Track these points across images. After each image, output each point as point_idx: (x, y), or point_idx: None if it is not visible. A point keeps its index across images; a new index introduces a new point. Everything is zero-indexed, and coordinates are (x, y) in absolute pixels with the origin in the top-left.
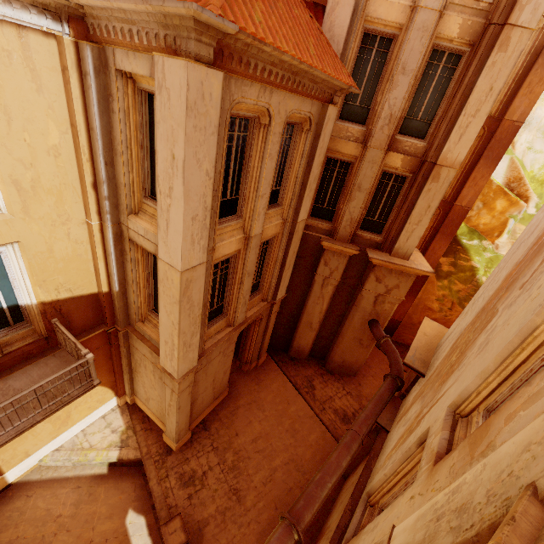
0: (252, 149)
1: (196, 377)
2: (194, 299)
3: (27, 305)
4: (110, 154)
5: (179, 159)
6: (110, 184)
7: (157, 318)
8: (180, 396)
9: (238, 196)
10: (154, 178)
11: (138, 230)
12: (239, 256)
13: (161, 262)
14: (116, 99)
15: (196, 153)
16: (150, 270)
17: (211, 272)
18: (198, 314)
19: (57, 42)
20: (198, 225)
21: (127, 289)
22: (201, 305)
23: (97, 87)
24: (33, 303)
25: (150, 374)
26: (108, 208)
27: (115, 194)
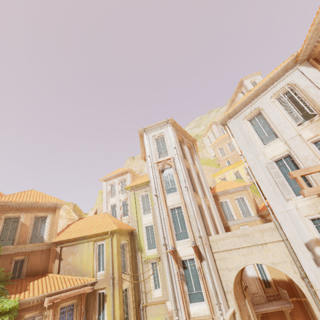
0: None
1: None
2: None
3: (270, 280)
4: None
5: None
6: None
7: None
8: None
9: None
10: None
11: None
12: None
13: None
14: None
15: None
16: None
17: None
18: None
19: (259, 220)
20: None
21: None
22: None
23: None
24: (271, 279)
25: None
26: None
27: None
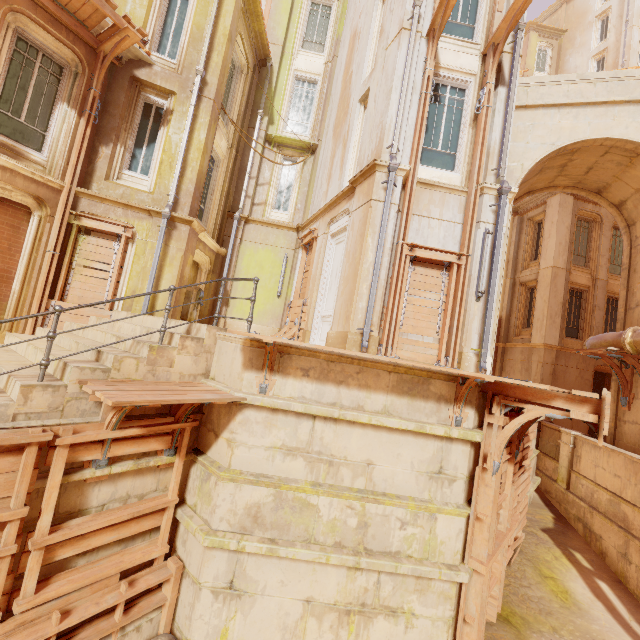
0: (592, 233)
1: (556, 371)
2: (558, 288)
3: None
4: (517, 249)
5: (555, 221)
6: (514, 261)
7: (528, 328)
8: (543, 367)
9: (585, 257)
10: (537, 253)
11: (526, 274)
12: (588, 292)
13: (540, 271)
14: (524, 229)
15: (562, 219)
16: (527, 301)
17: (568, 283)
18: (560, 301)
19: None
20: (562, 248)
21: (510, 317)
22: (562, 297)
23: (518, 228)
24: None
25: (517, 375)
26: (511, 270)
27: (515, 265)
